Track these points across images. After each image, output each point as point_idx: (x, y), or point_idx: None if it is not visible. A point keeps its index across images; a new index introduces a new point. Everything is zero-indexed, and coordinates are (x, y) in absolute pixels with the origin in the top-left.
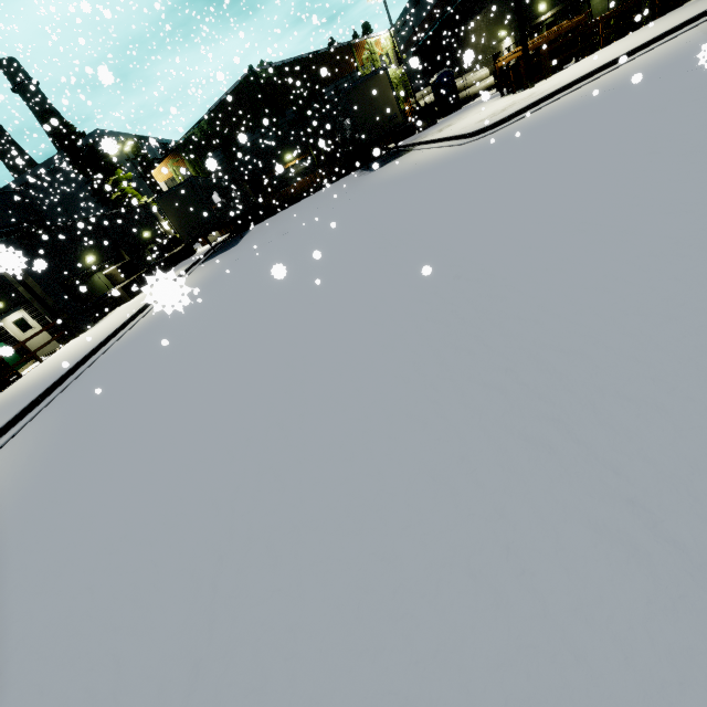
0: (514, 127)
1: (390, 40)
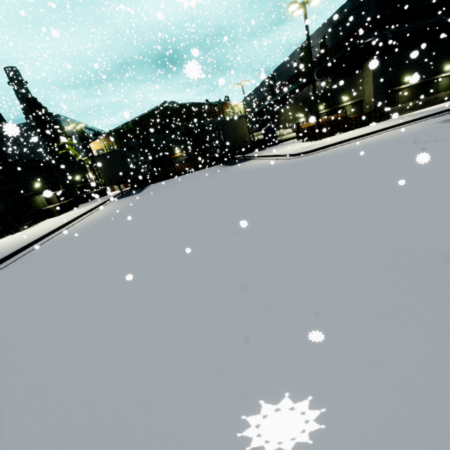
0: (318, 155)
1: (243, 106)
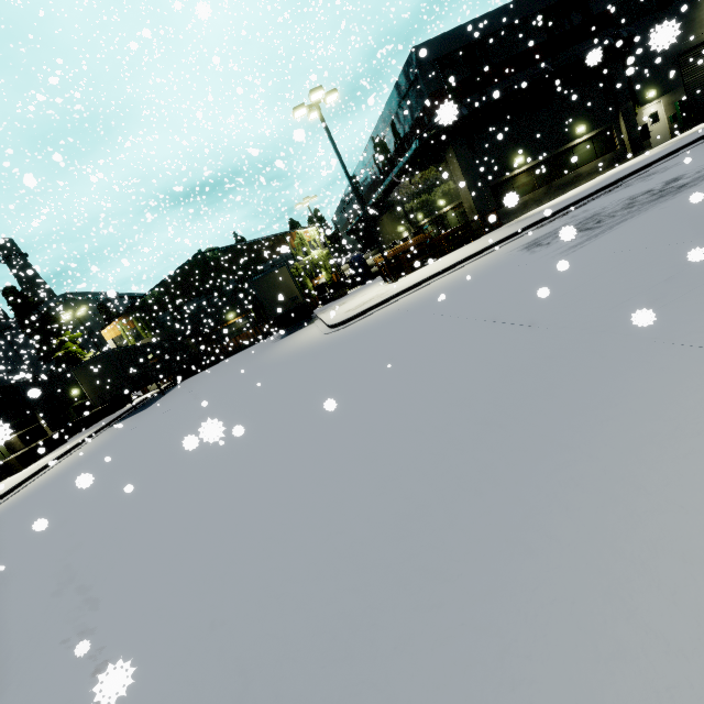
0: (351, 328)
1: (316, 231)
